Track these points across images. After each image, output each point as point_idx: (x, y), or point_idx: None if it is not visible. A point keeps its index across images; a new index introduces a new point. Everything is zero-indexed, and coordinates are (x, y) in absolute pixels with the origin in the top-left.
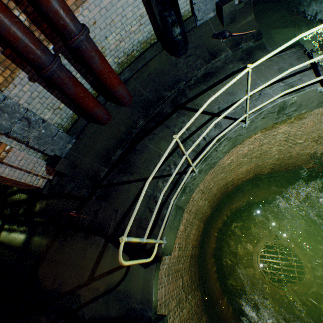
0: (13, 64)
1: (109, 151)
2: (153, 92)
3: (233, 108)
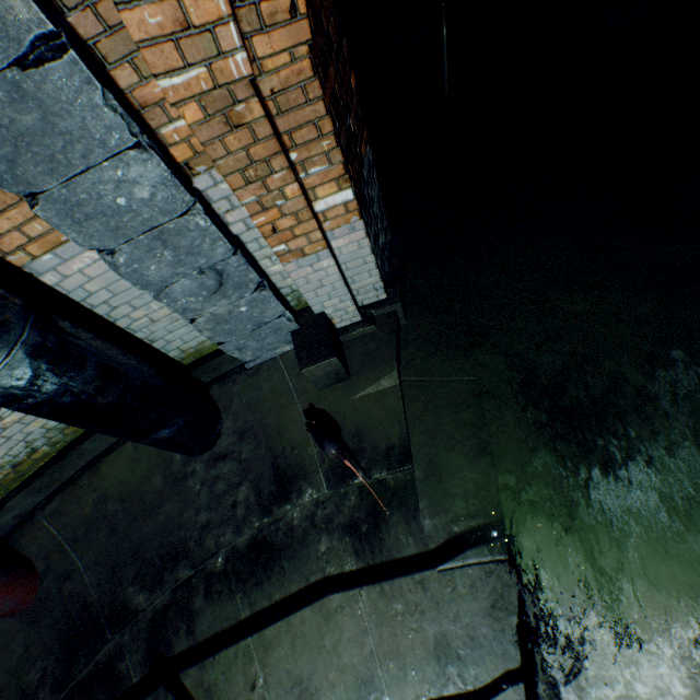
0: None
1: None
2: (105, 573)
3: None
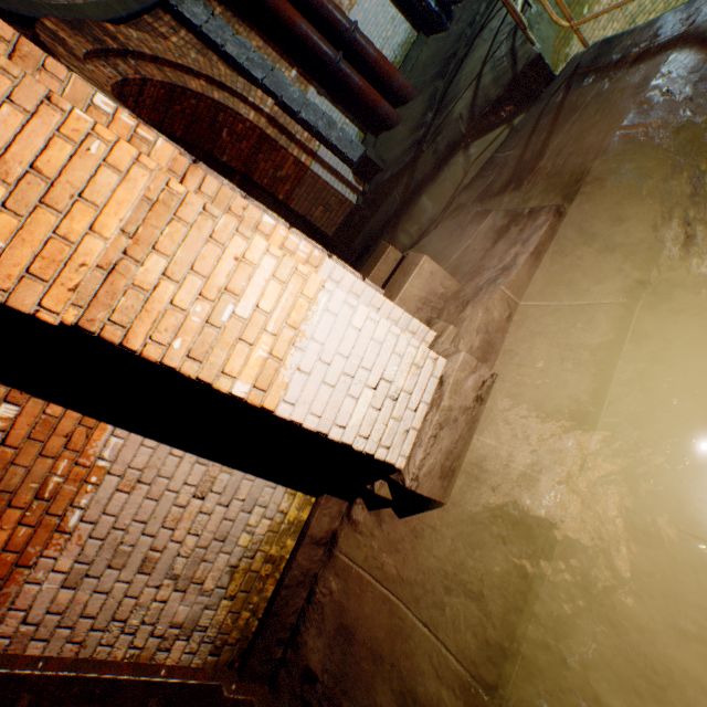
0: (305, 82)
1: (416, 125)
2: (437, 67)
3: None
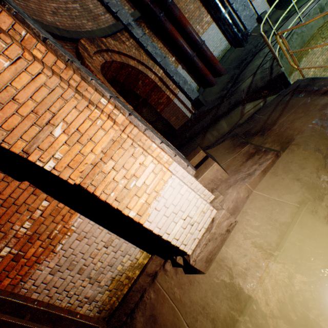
0: (177, 63)
1: (223, 88)
2: (237, 62)
3: (291, 27)
